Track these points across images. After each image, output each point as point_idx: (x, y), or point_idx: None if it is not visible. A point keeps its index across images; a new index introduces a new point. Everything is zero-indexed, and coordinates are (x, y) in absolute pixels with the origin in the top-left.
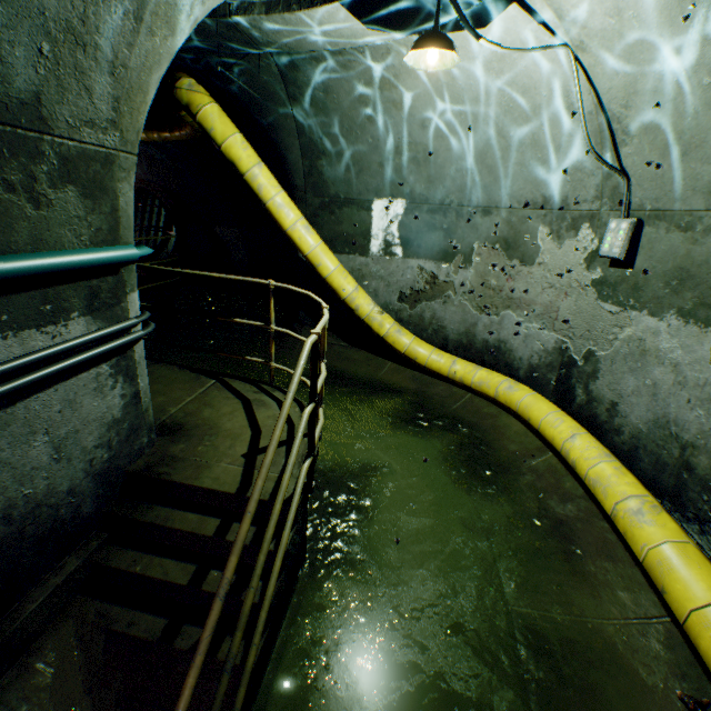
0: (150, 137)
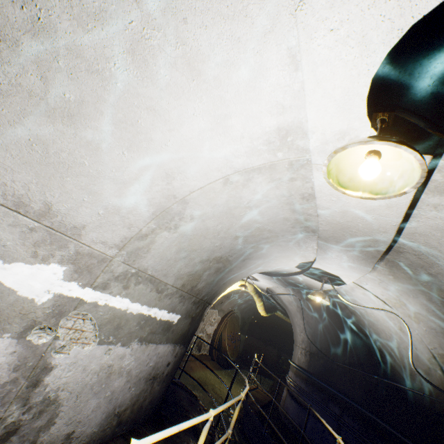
0: (283, 317)
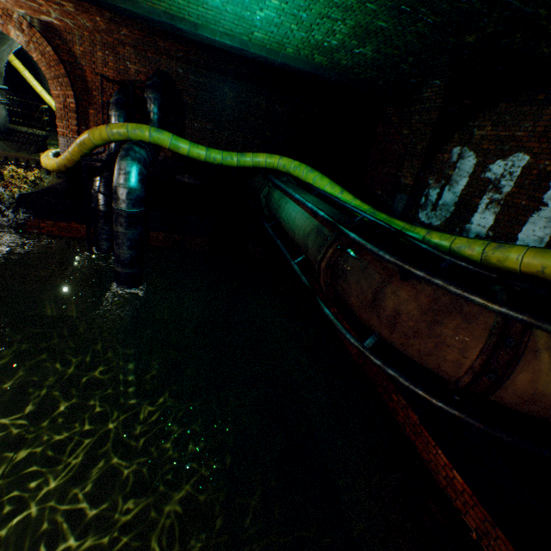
0: None
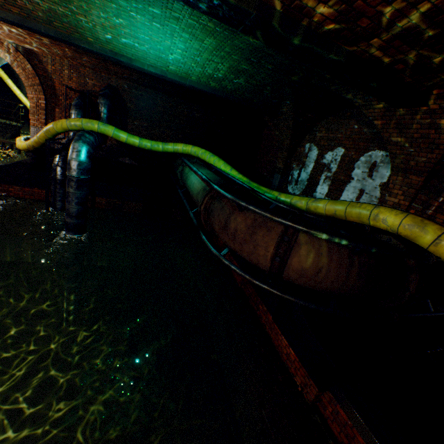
0: None
